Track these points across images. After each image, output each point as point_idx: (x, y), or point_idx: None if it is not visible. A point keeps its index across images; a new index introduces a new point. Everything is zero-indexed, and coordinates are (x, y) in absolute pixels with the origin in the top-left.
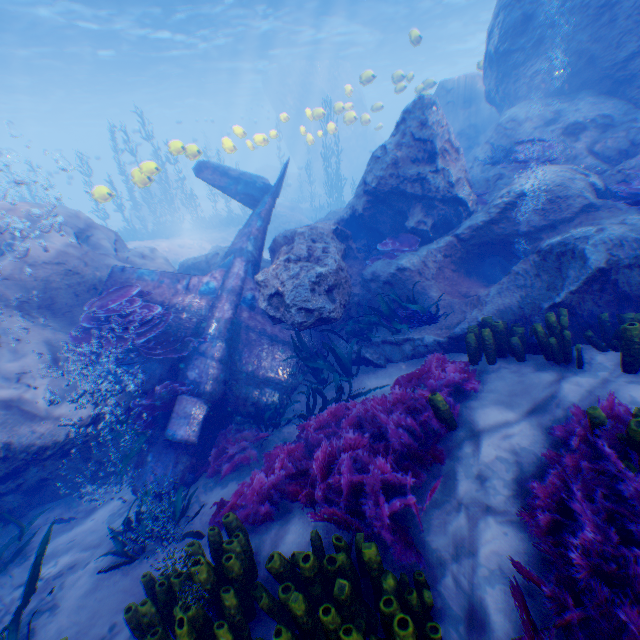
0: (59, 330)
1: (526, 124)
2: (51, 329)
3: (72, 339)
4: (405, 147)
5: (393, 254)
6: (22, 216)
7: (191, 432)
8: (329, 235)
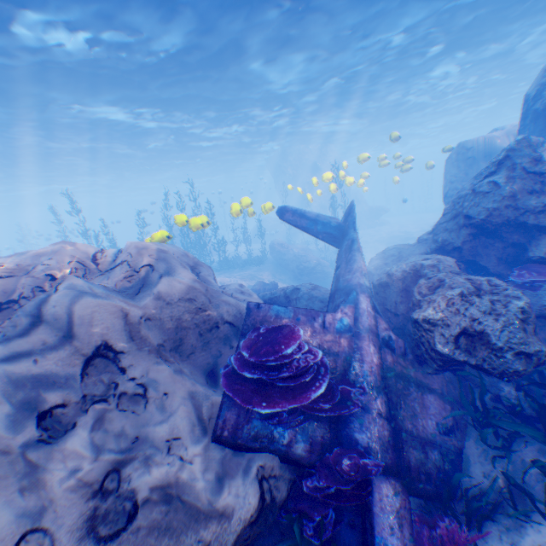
0: (190, 376)
1: None
2: (186, 376)
3: (228, 392)
4: (519, 181)
5: (530, 284)
6: (152, 254)
7: (406, 542)
8: (454, 266)
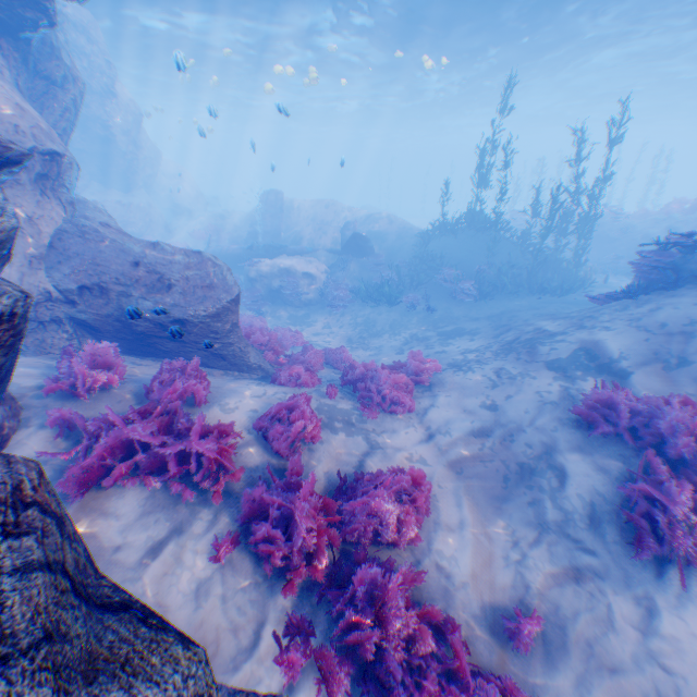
0: None
1: None
2: None
3: None
4: None
5: None
6: None
7: None
8: None
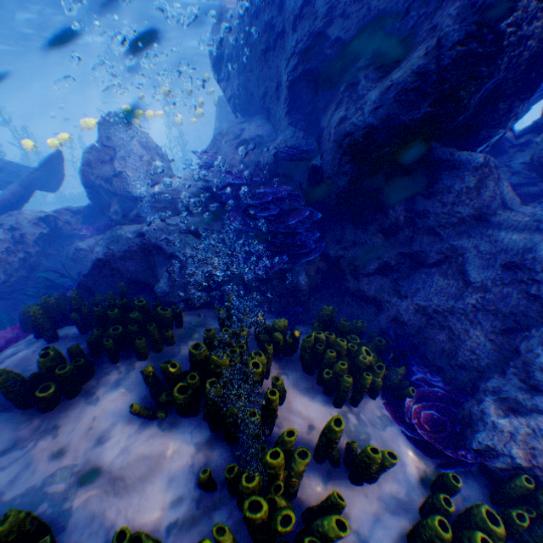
0: None
1: (225, 137)
2: None
3: None
4: (98, 152)
5: (89, 237)
6: None
7: None
8: (33, 221)
